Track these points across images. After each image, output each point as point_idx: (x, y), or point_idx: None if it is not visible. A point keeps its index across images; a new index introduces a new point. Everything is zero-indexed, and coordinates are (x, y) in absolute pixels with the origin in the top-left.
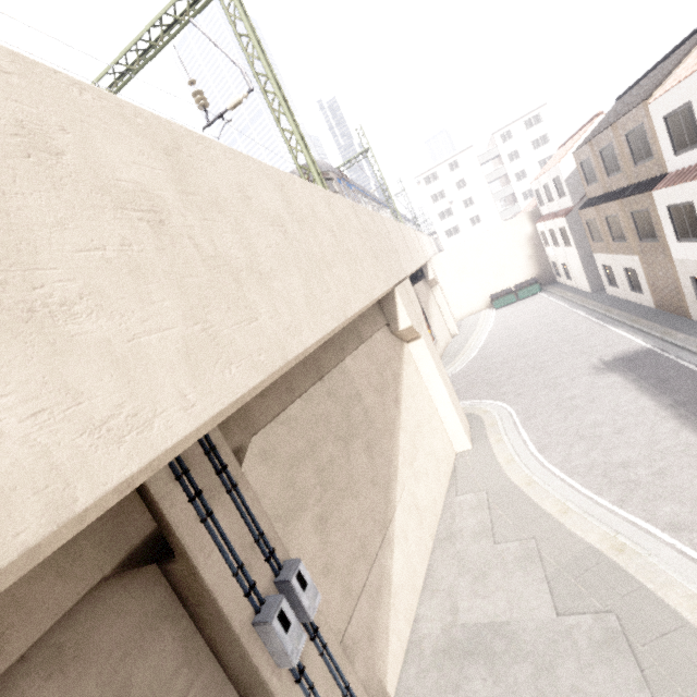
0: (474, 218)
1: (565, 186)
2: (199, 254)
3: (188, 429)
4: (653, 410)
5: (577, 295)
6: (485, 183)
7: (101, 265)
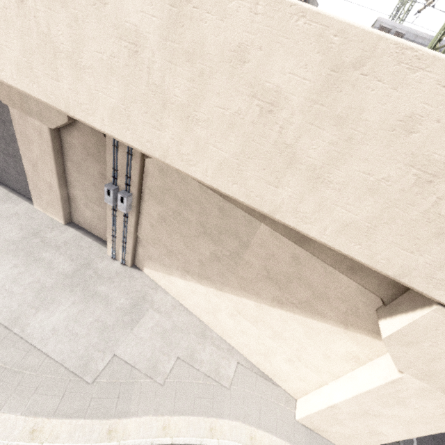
0: None
1: None
2: (38, 28)
3: (12, 84)
4: None
5: None
6: None
7: None
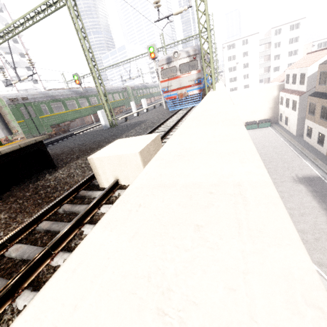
0: (246, 75)
1: (306, 80)
2: None
3: None
4: (318, 209)
5: (288, 135)
6: (257, 57)
7: None
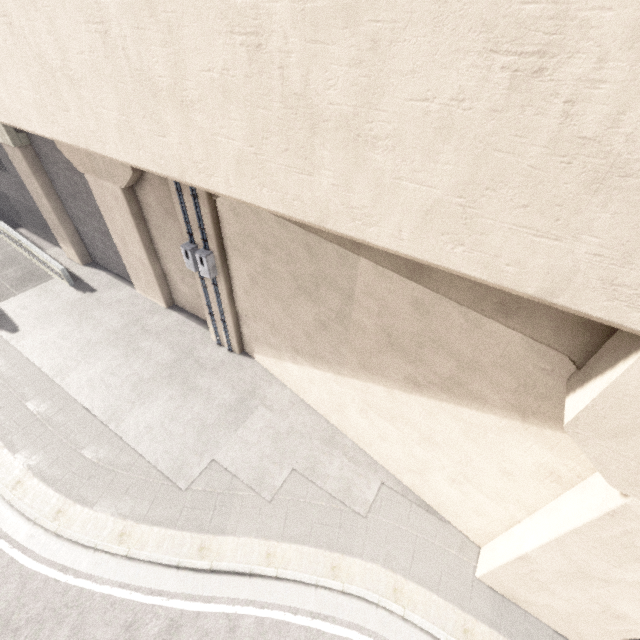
0: None
1: None
2: (31, 51)
3: (42, 134)
4: None
5: None
6: None
7: (2, 51)
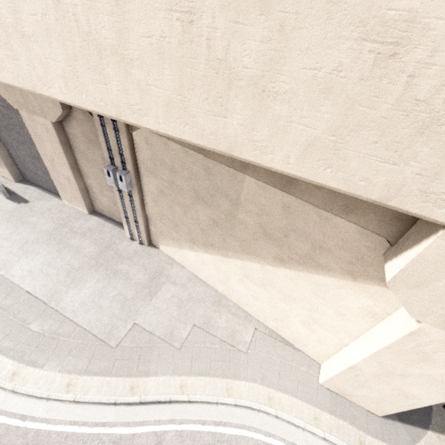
0: None
1: None
2: None
3: None
4: None
5: None
6: None
7: None
